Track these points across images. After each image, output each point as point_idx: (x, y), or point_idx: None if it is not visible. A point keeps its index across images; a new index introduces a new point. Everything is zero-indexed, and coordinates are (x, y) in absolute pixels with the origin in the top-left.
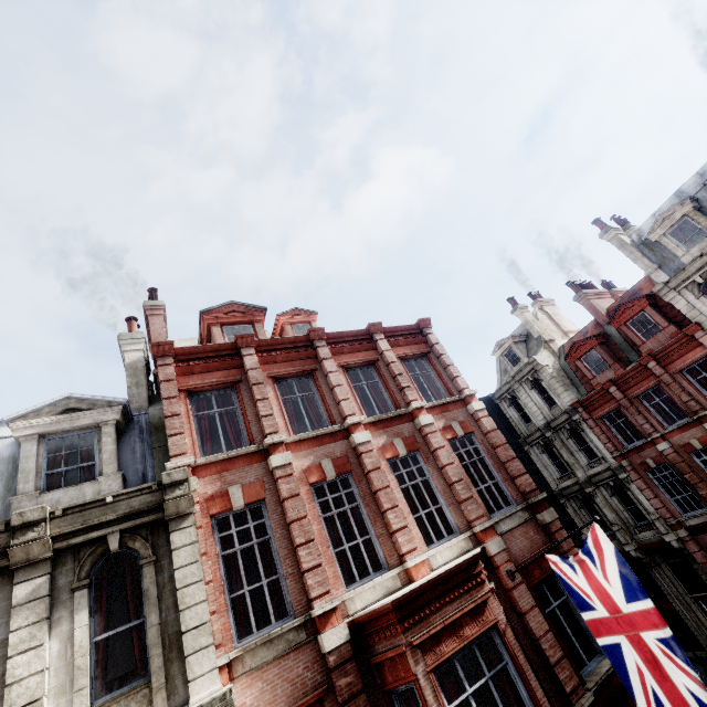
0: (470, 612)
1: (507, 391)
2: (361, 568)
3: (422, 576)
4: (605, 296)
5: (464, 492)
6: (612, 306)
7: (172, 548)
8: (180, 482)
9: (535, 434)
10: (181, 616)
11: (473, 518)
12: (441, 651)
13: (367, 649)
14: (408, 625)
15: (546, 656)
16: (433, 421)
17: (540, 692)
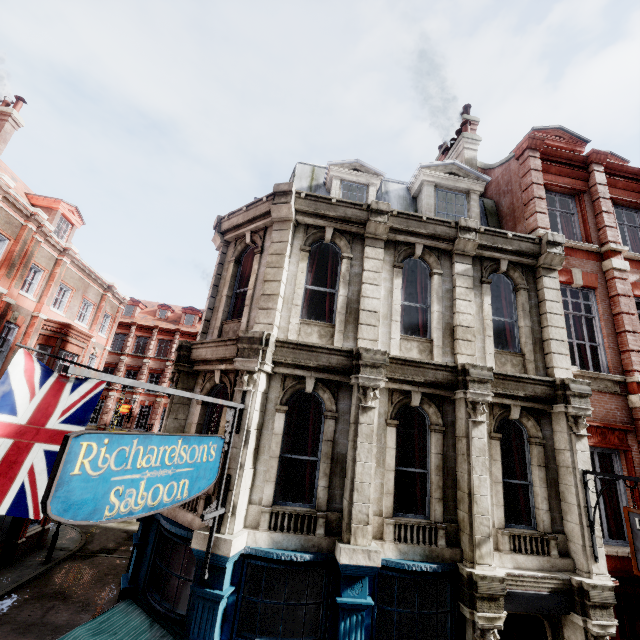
0: None
1: None
2: None
3: None
4: None
5: None
6: None
7: (544, 286)
8: (556, 244)
9: None
10: (549, 329)
11: None
12: None
13: None
14: None
15: None
16: None
17: None
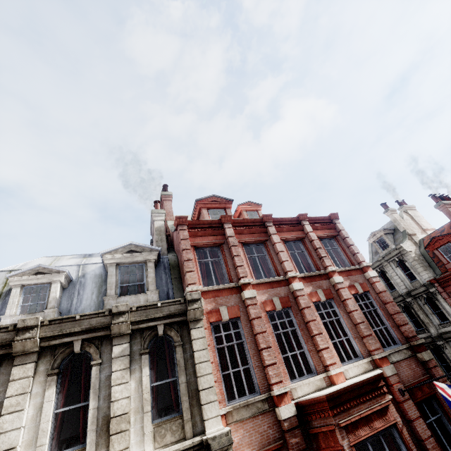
0: (376, 412)
1: (378, 266)
2: (291, 370)
3: (340, 382)
4: None
5: (366, 330)
6: None
7: (192, 338)
8: (196, 300)
9: (397, 298)
10: (199, 380)
11: (373, 349)
12: (358, 434)
13: (306, 422)
14: (336, 412)
15: None
16: (343, 281)
17: None
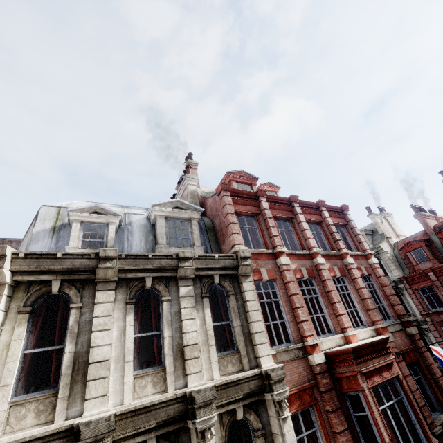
0: (385, 365)
1: None
2: None
3: (355, 341)
4: (432, 218)
5: (371, 304)
6: (438, 225)
7: (244, 290)
8: (247, 257)
9: None
10: (252, 325)
11: (377, 320)
12: (374, 380)
13: (331, 369)
14: (358, 362)
15: (416, 402)
16: (354, 262)
17: (421, 416)
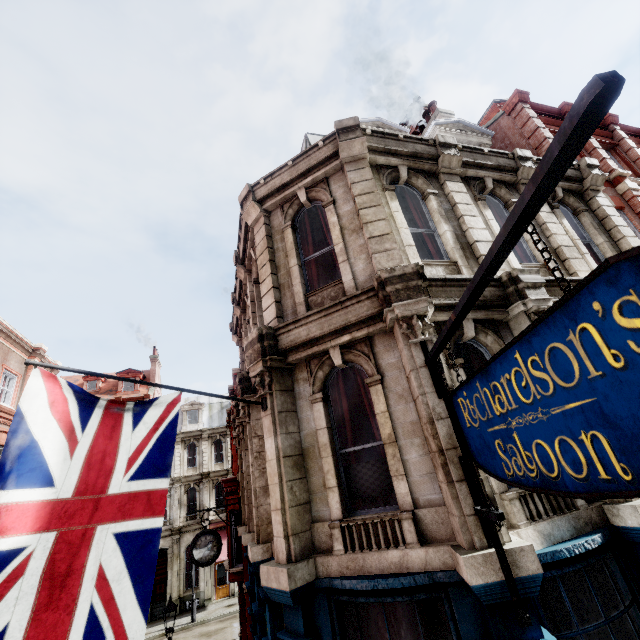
0: None
1: None
2: None
3: None
4: None
5: None
6: None
7: (600, 204)
8: (592, 167)
9: None
10: (627, 239)
11: None
12: None
13: None
14: None
15: None
16: None
17: None
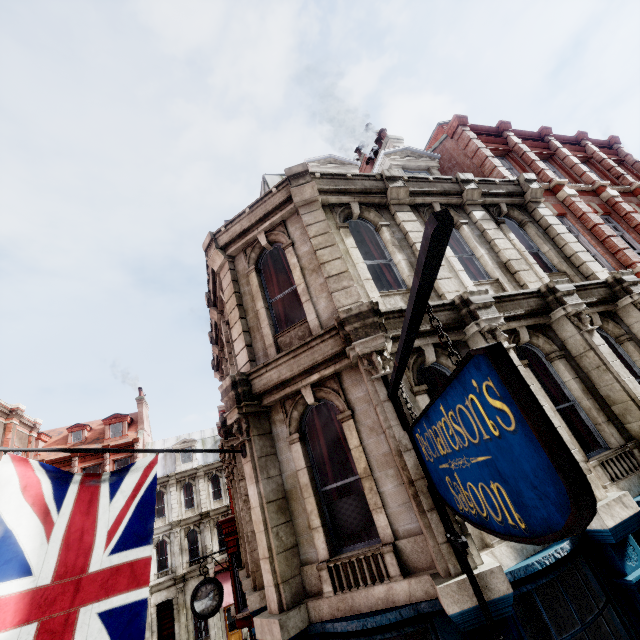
0: None
1: None
2: None
3: None
4: None
5: None
6: None
7: (542, 215)
8: (531, 181)
9: None
10: (570, 245)
11: None
12: None
13: None
14: None
15: None
16: None
17: None
